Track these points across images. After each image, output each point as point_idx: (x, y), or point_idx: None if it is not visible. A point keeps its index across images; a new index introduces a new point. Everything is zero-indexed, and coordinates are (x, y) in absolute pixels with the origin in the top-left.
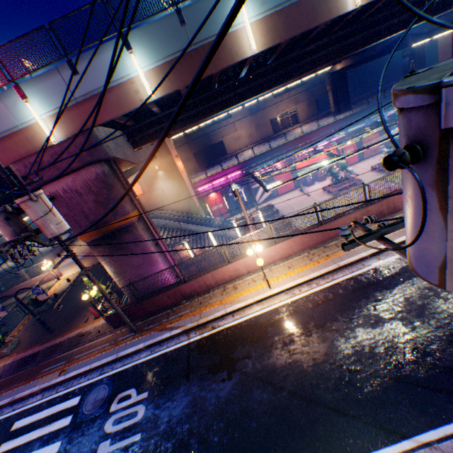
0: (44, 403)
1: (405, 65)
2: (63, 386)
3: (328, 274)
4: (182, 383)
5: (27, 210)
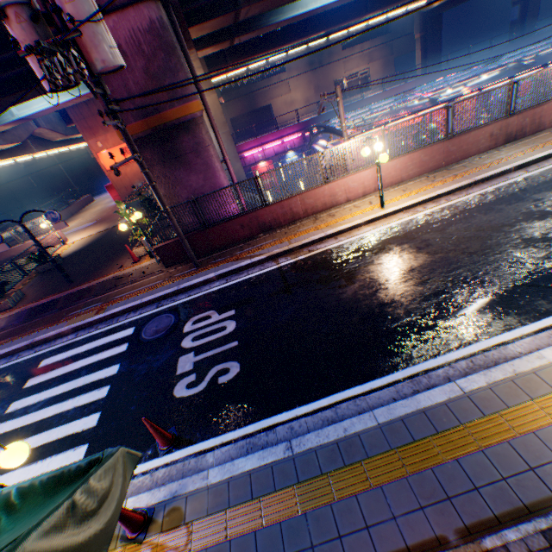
0: (80, 341)
1: (515, 16)
2: (104, 324)
3: (460, 191)
4: (283, 297)
5: (66, 7)
